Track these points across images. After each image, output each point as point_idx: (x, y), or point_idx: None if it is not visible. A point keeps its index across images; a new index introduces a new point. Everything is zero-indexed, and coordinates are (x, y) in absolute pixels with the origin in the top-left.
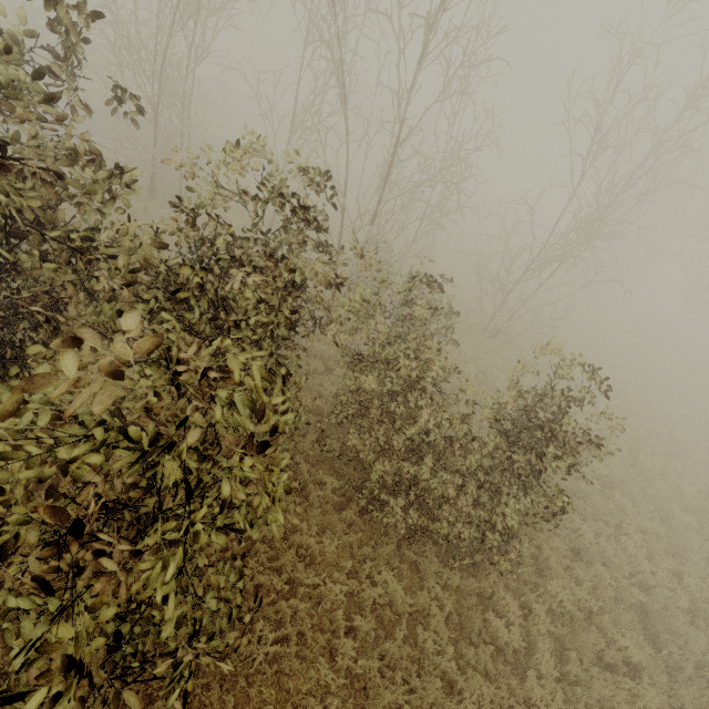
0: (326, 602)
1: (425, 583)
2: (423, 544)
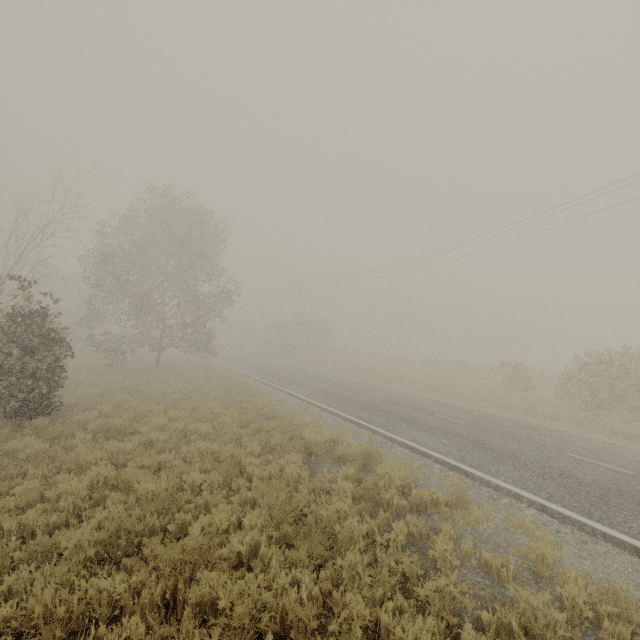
0: None
1: None
2: None
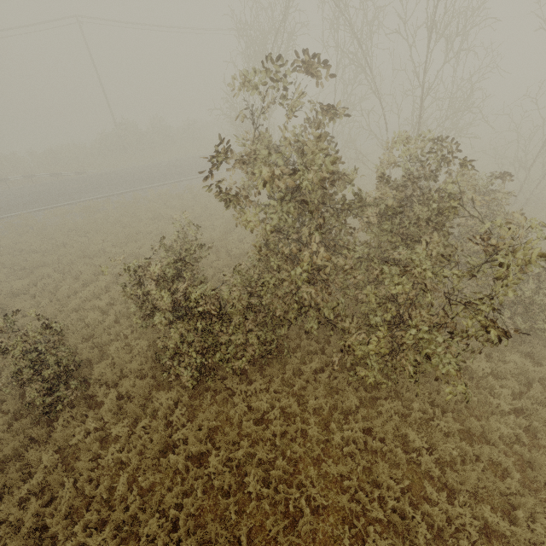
0: (477, 375)
1: (542, 362)
2: (528, 344)
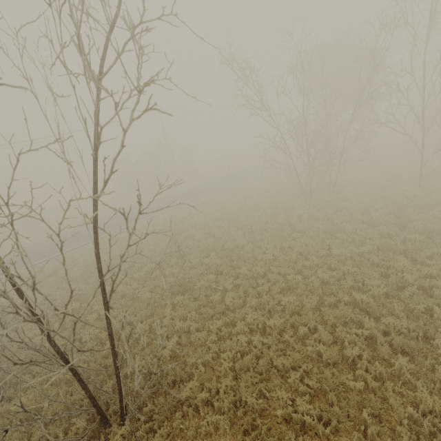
0: None
1: None
2: None
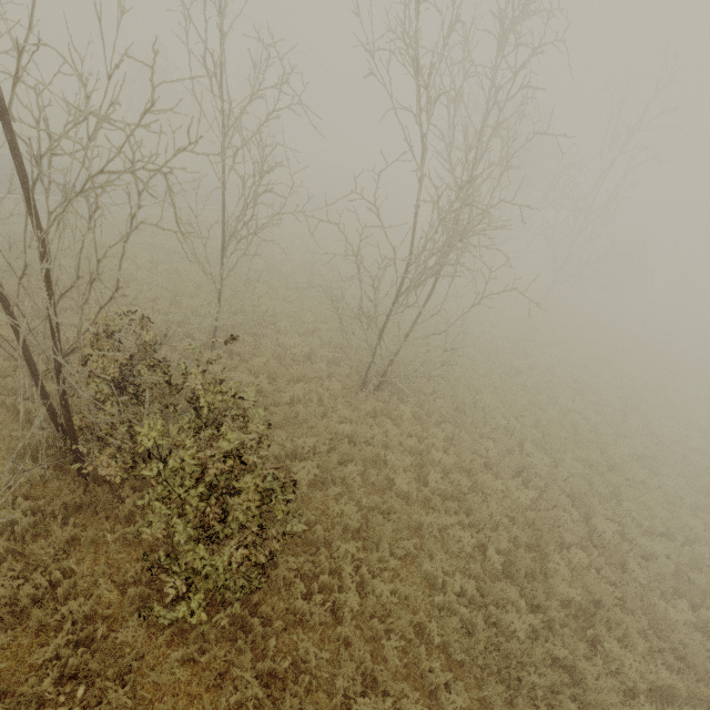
0: None
1: None
2: None
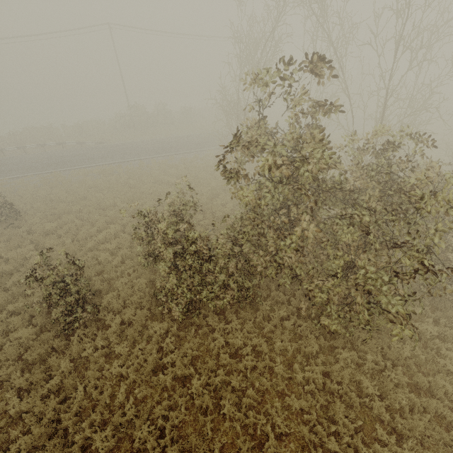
0: (424, 336)
1: None
2: None
